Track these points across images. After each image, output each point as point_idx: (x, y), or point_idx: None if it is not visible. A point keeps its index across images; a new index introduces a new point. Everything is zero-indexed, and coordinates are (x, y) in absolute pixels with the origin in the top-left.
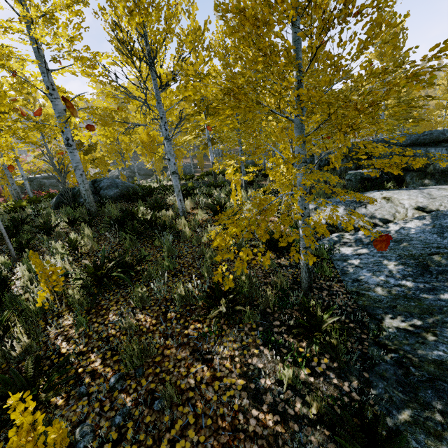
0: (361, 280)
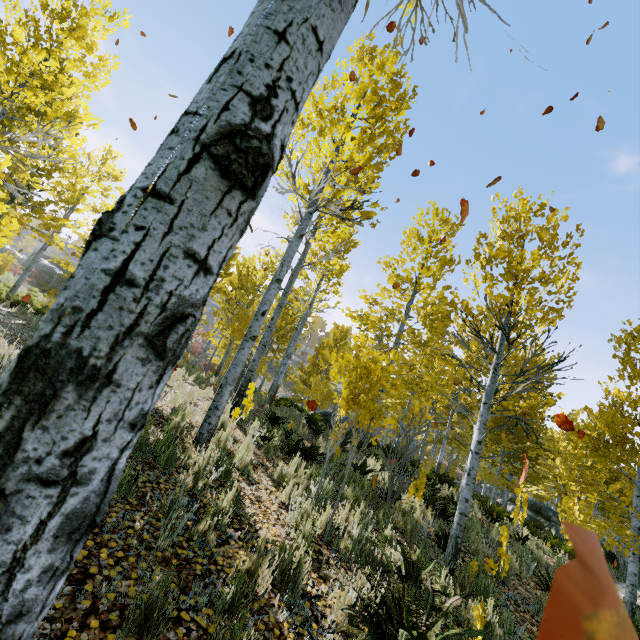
0: None
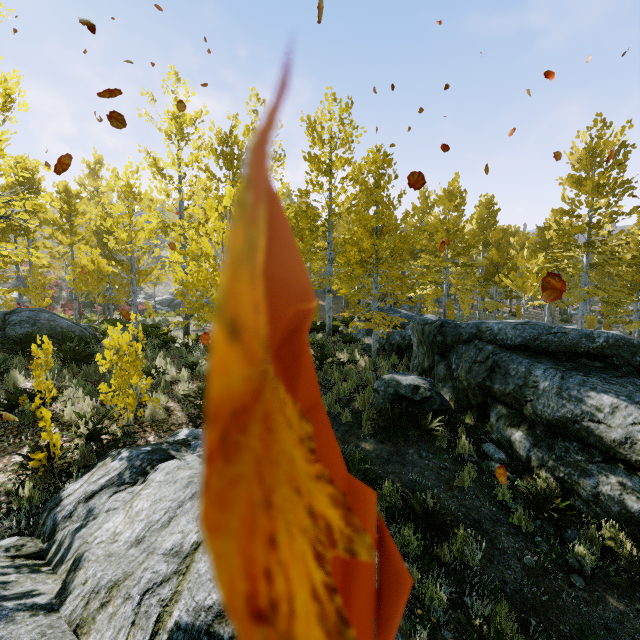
0: None
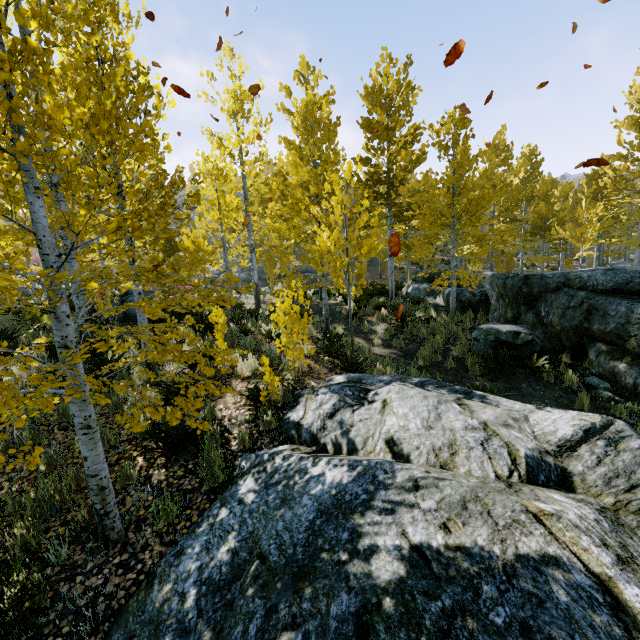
0: (182, 555)
